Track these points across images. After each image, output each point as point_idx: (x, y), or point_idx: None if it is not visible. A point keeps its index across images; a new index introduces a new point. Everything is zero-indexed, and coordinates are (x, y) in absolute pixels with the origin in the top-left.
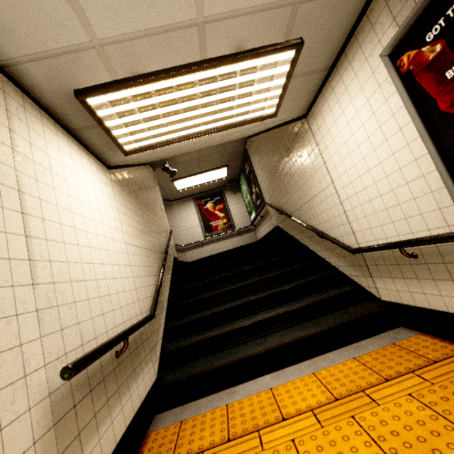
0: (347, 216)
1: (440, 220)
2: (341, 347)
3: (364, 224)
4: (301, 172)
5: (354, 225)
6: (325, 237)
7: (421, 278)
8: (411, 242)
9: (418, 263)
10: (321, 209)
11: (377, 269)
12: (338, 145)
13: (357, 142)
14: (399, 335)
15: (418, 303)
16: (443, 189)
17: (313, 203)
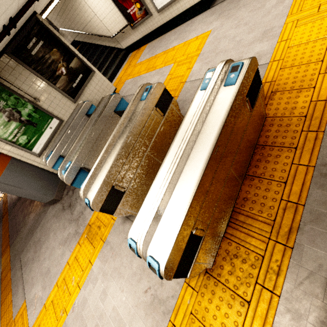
0: (105, 26)
1: (124, 22)
2: (122, 65)
3: (111, 27)
4: (79, 10)
5: (108, 29)
6: (102, 36)
7: (127, 37)
8: (122, 29)
9: (125, 34)
10: (95, 25)
11: (119, 40)
12: (92, 1)
13: (98, 1)
14: (130, 55)
15: (129, 44)
16: (121, 15)
17: (90, 24)
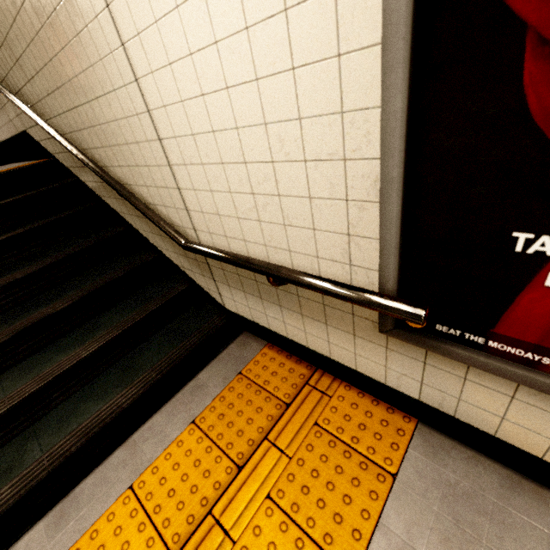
0: (176, 176)
1: (342, 252)
2: (173, 396)
3: (209, 204)
4: (44, 3)
5: (188, 198)
6: (134, 205)
7: (285, 307)
8: (291, 280)
9: (287, 291)
10: (118, 137)
11: (223, 274)
12: None
13: None
14: (244, 352)
15: (274, 328)
16: (370, 205)
17: (96, 115)
